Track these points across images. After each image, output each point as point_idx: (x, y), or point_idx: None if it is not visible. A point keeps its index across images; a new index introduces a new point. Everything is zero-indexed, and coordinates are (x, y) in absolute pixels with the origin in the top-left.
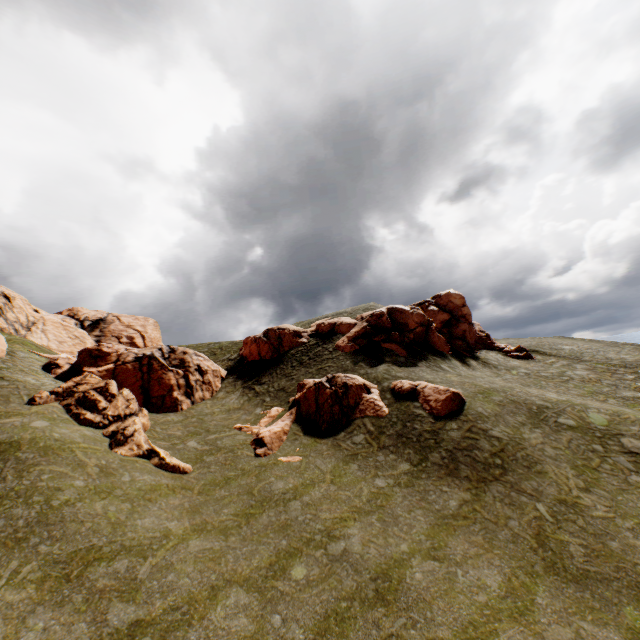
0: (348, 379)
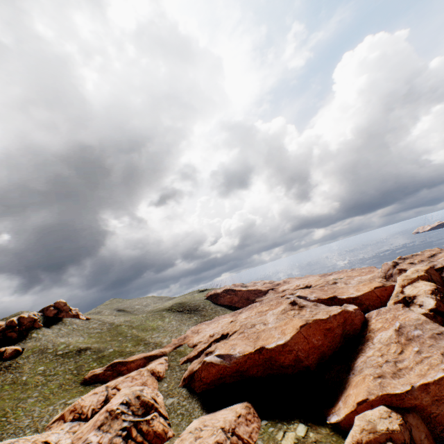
0: None
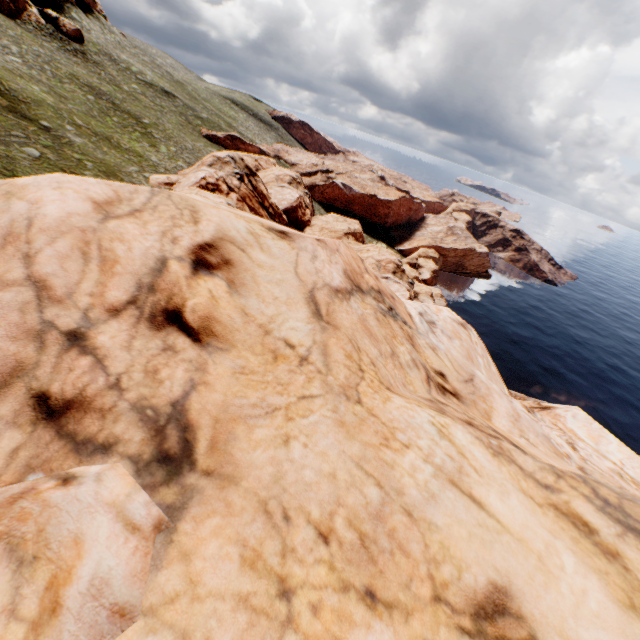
0: None
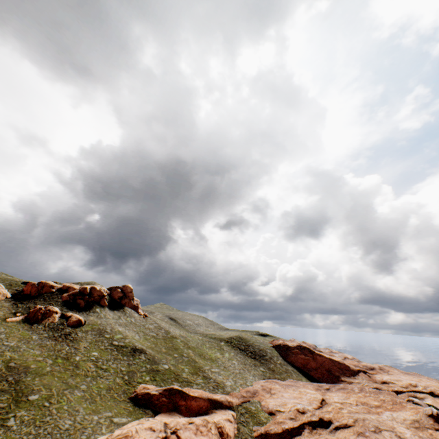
0: (52, 308)
